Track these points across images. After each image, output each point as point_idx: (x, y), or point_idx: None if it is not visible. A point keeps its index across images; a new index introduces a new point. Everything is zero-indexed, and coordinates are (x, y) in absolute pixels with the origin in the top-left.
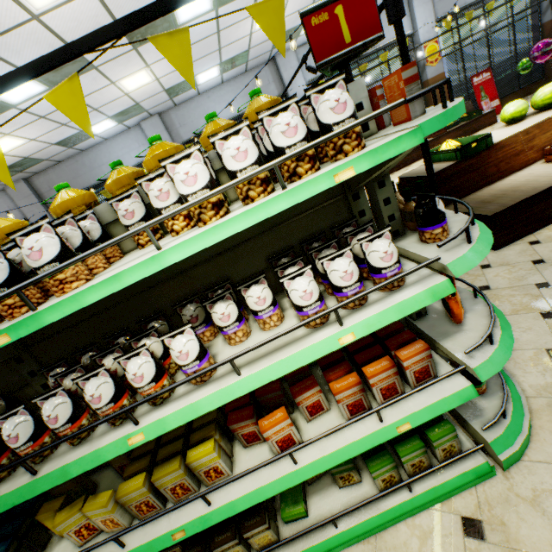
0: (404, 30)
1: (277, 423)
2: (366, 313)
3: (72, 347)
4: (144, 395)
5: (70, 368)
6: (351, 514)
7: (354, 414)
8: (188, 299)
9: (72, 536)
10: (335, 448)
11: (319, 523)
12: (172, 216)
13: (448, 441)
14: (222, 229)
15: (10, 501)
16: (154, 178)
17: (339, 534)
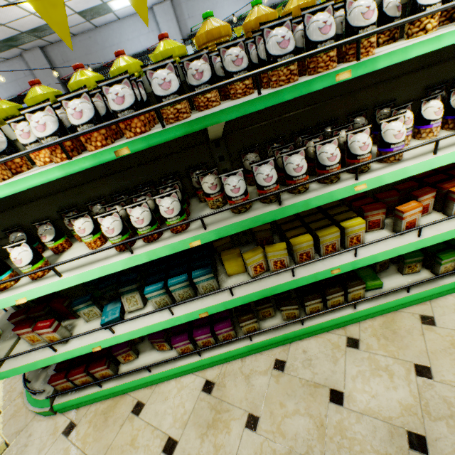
0: None
1: (415, 207)
2: None
3: (252, 142)
4: (359, 163)
5: (286, 144)
6: (417, 286)
7: None
8: (359, 112)
9: (251, 269)
10: (449, 229)
11: (401, 287)
12: None
13: None
14: None
15: (267, 219)
16: None
17: (411, 295)
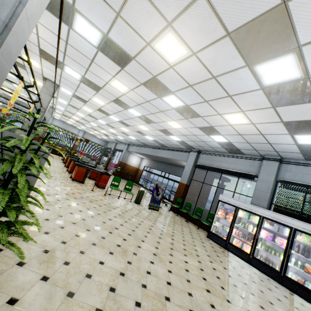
0: (77, 134)
1: None
2: None
3: None
4: None
5: None
6: None
7: None
8: None
9: None
10: None
11: None
12: None
13: None
14: None
15: None
16: None
17: None
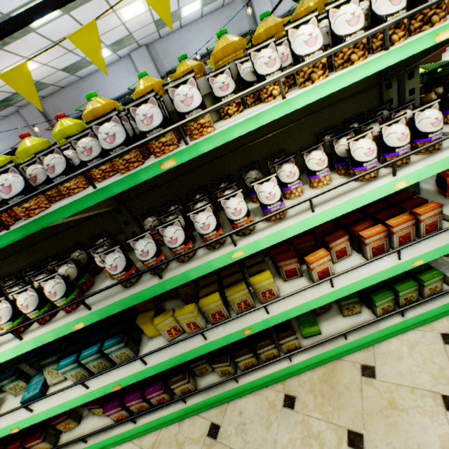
0: None
1: (321, 257)
2: (414, 167)
3: (155, 204)
4: (238, 226)
5: (171, 211)
6: (356, 331)
7: (375, 255)
8: (251, 166)
9: (165, 333)
10: (363, 276)
11: (335, 335)
12: (299, 69)
13: (434, 282)
14: (342, 80)
15: (147, 295)
16: (260, 49)
17: (348, 343)
